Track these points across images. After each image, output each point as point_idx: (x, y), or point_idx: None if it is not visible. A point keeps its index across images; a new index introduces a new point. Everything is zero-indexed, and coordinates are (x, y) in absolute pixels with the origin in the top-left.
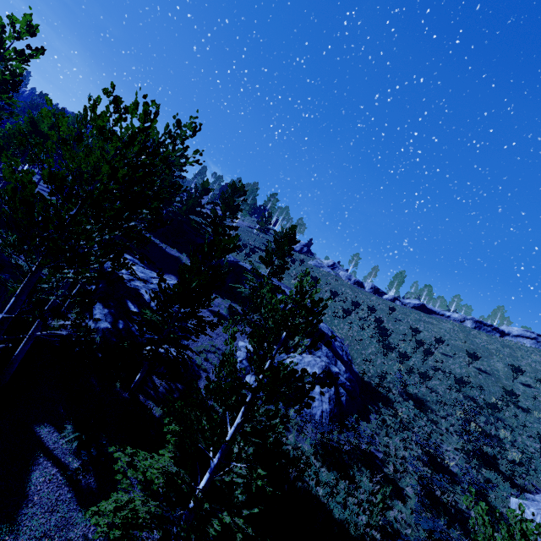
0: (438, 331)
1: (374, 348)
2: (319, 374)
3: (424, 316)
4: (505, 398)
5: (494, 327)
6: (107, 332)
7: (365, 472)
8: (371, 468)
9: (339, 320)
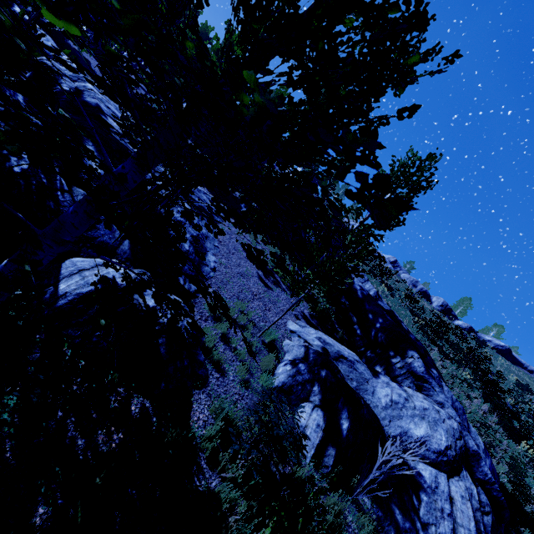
0: None
1: (478, 400)
2: (447, 446)
3: (510, 366)
4: None
5: None
6: None
7: None
8: None
9: (421, 336)
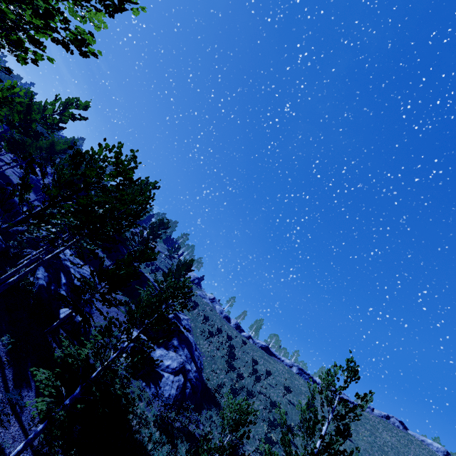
0: (271, 368)
1: (222, 366)
2: (176, 366)
3: (266, 356)
4: (300, 425)
5: (310, 376)
6: (46, 287)
7: (186, 445)
8: (191, 444)
9: (203, 338)
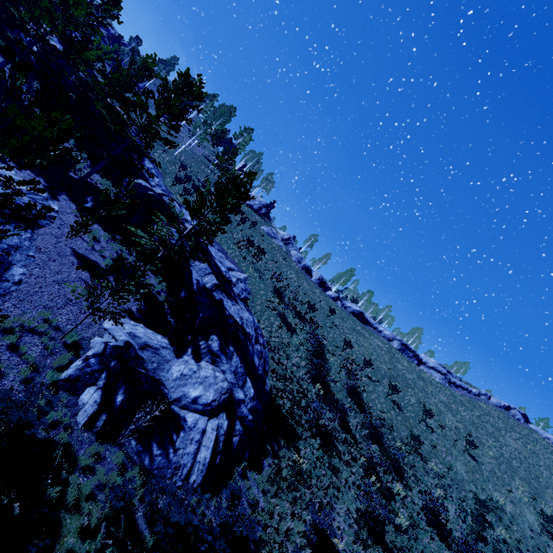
0: (367, 347)
1: (300, 358)
2: (213, 400)
3: (359, 325)
4: (408, 441)
5: (415, 354)
6: None
7: None
8: None
9: (271, 312)
